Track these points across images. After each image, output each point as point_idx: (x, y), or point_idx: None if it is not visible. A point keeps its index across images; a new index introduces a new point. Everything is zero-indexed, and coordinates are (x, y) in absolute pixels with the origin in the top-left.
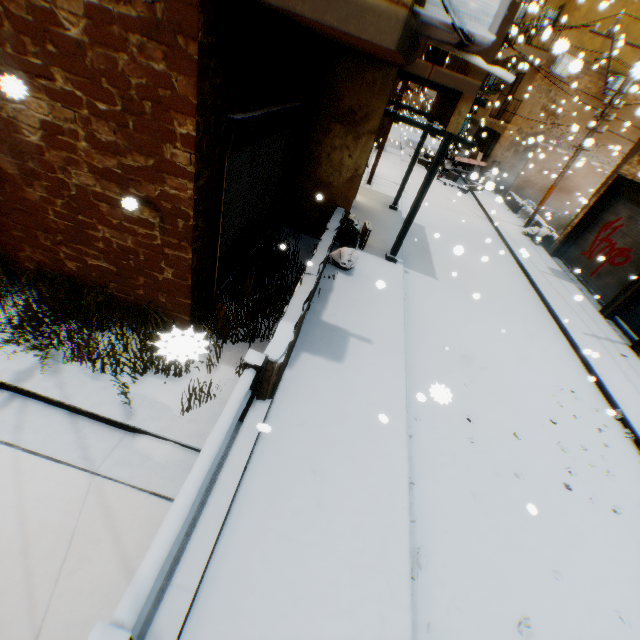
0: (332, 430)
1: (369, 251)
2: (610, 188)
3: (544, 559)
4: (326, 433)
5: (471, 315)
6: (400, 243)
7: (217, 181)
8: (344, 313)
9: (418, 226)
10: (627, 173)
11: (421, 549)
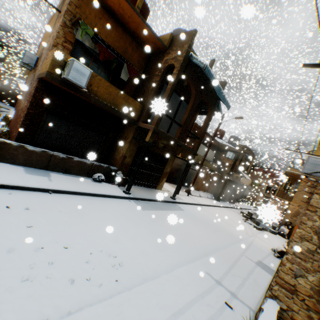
0: None
1: (121, 188)
2: None
3: None
4: None
5: (131, 219)
6: (129, 184)
7: (41, 117)
8: (62, 177)
9: (180, 208)
10: None
11: None
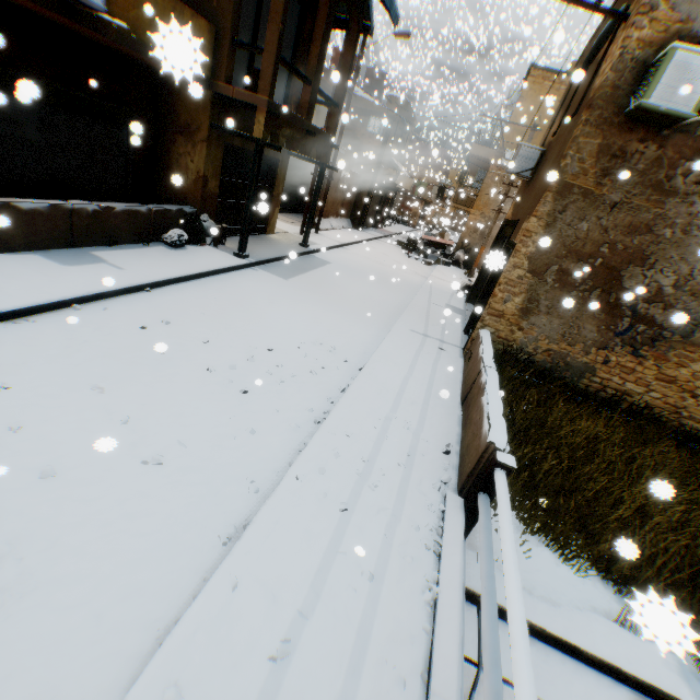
0: None
1: (223, 249)
2: (501, 232)
3: (98, 379)
4: None
5: (289, 298)
6: (243, 239)
7: None
8: (123, 256)
9: (324, 261)
10: (508, 216)
11: None
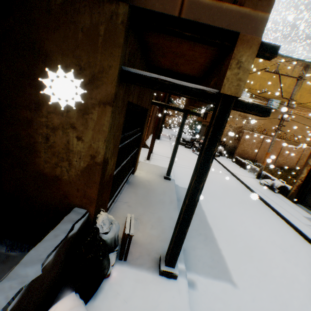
0: None
1: (135, 260)
2: None
3: None
4: None
5: None
6: (177, 250)
7: None
8: None
9: None
10: None
11: None
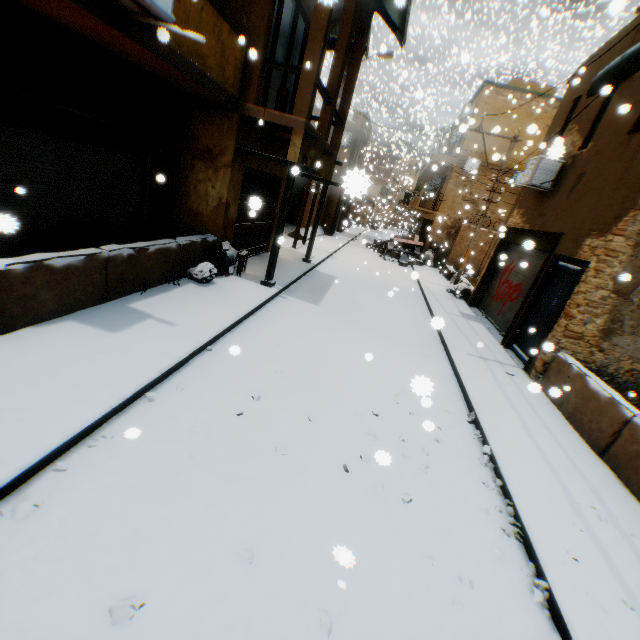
0: (28, 373)
1: (247, 278)
2: (503, 238)
3: (243, 535)
4: (15, 374)
5: (338, 331)
6: (272, 267)
7: None
8: (163, 305)
9: (329, 276)
10: (512, 223)
11: (42, 499)
